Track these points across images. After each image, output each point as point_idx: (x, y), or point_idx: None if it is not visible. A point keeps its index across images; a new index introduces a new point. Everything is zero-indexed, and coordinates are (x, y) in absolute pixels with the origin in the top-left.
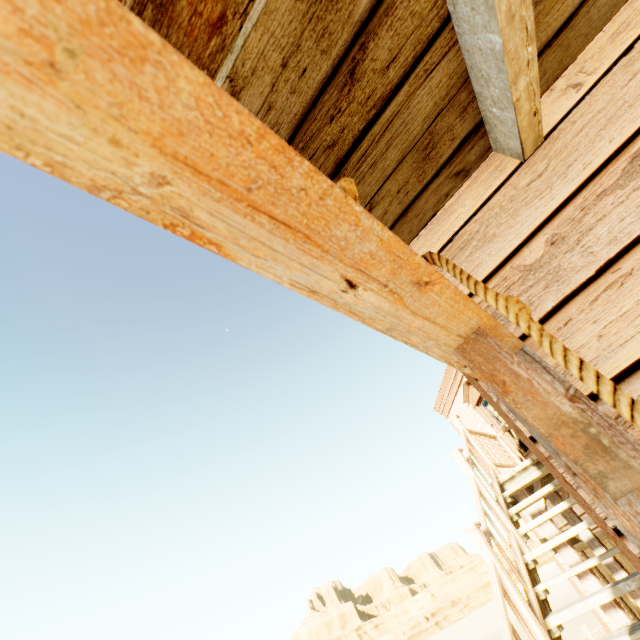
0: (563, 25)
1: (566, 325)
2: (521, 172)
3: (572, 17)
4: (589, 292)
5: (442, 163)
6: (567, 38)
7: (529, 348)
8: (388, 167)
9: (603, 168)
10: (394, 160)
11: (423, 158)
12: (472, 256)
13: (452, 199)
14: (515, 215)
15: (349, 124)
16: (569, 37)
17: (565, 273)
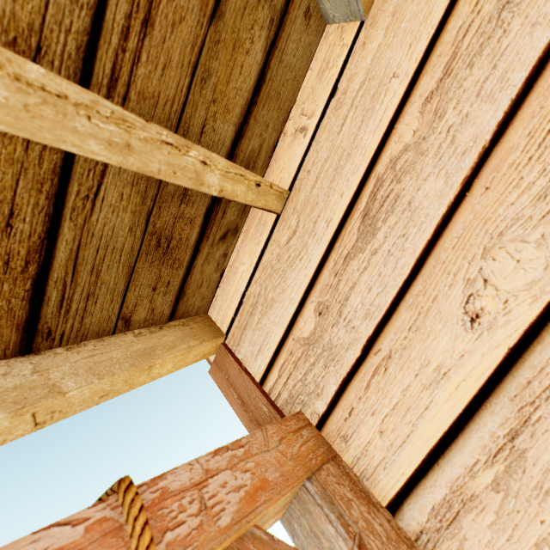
0: (258, 82)
1: (351, 415)
2: (279, 227)
3: (264, 71)
4: (361, 376)
5: (195, 241)
6: (272, 89)
7: (309, 484)
8: (117, 284)
9: (342, 226)
10: (120, 276)
11: (163, 252)
12: (261, 323)
13: (233, 255)
14: (284, 277)
15: (0, 295)
16: (274, 87)
17: (337, 351)
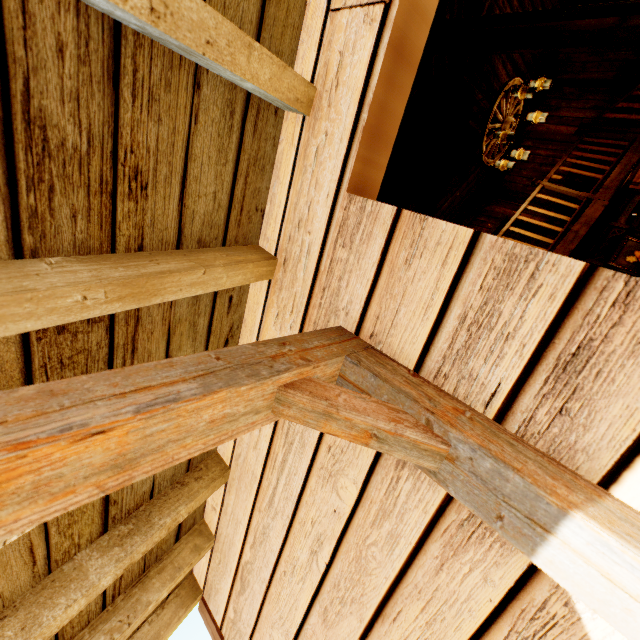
0: None
1: None
2: (214, 553)
3: None
4: None
5: None
6: None
7: None
8: None
9: (235, 577)
10: None
11: None
12: (215, 597)
13: None
14: (220, 582)
15: None
16: None
17: (242, 633)
